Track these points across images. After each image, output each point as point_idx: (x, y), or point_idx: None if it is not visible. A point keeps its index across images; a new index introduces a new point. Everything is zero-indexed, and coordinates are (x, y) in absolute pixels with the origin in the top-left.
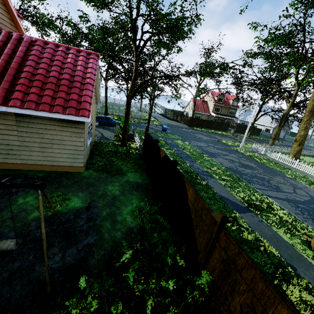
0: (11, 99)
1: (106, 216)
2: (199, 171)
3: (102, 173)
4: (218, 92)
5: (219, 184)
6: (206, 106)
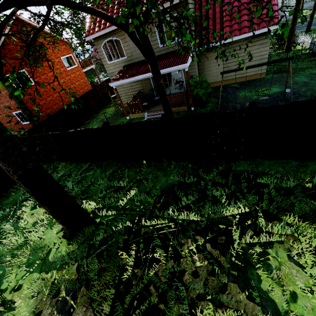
0: (223, 34)
1: (305, 90)
2: None
3: (282, 74)
4: None
5: None
6: None
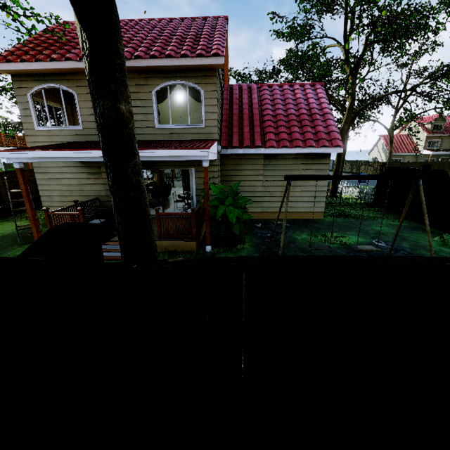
0: (265, 141)
1: (412, 247)
2: None
3: (347, 219)
4: (431, 117)
5: None
6: (409, 143)
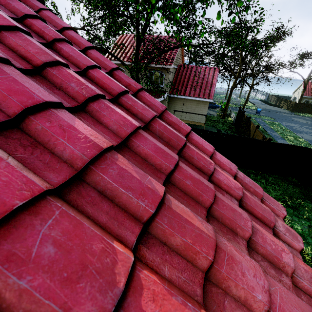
0: (185, 93)
1: None
2: (274, 136)
3: (212, 127)
4: None
5: (286, 143)
6: None
